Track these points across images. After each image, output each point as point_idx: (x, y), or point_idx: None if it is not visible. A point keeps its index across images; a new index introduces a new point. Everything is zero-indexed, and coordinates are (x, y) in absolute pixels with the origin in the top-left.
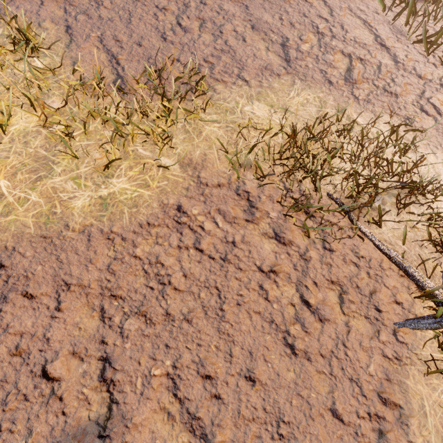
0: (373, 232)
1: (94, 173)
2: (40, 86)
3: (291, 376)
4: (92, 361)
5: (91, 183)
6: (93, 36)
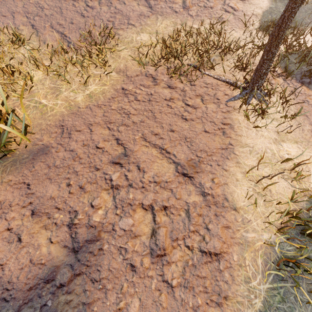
0: (212, 73)
1: (79, 87)
2: (35, 58)
3: (187, 126)
4: (112, 141)
5: (80, 91)
6: (47, 26)
